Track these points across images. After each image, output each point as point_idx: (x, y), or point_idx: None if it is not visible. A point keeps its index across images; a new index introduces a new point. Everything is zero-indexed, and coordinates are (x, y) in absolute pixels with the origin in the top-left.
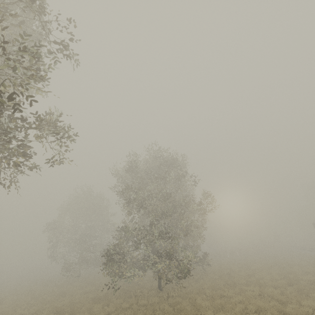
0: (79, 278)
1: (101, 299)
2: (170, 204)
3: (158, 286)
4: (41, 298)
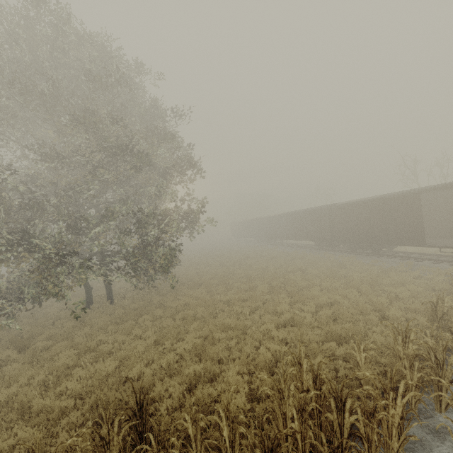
0: None
1: None
2: None
3: None
4: None
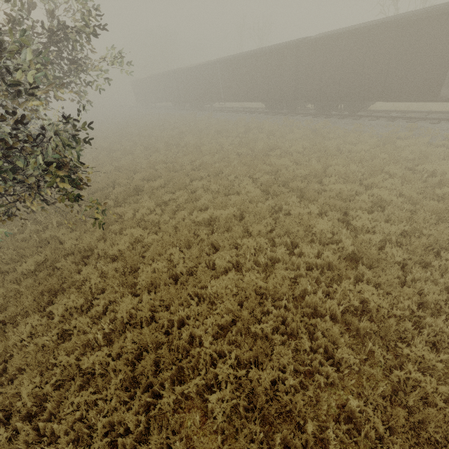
0: None
1: None
2: None
3: None
4: None
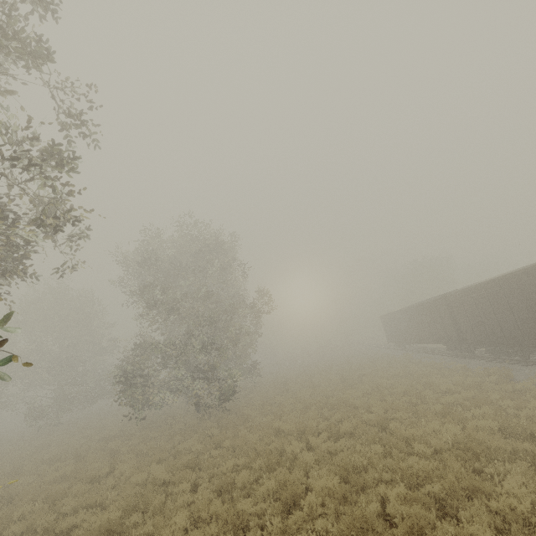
0: (59, 426)
1: (115, 437)
2: (211, 304)
3: (196, 408)
4: (4, 459)
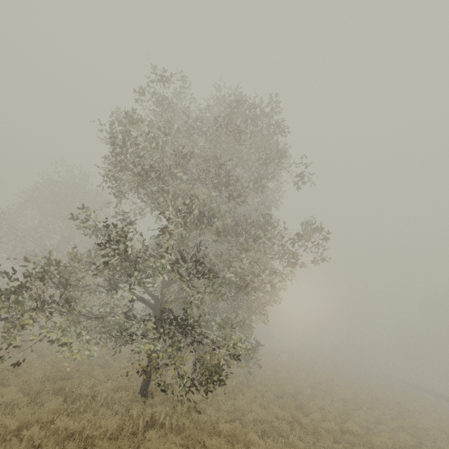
0: None
1: None
2: None
3: (142, 385)
4: None
